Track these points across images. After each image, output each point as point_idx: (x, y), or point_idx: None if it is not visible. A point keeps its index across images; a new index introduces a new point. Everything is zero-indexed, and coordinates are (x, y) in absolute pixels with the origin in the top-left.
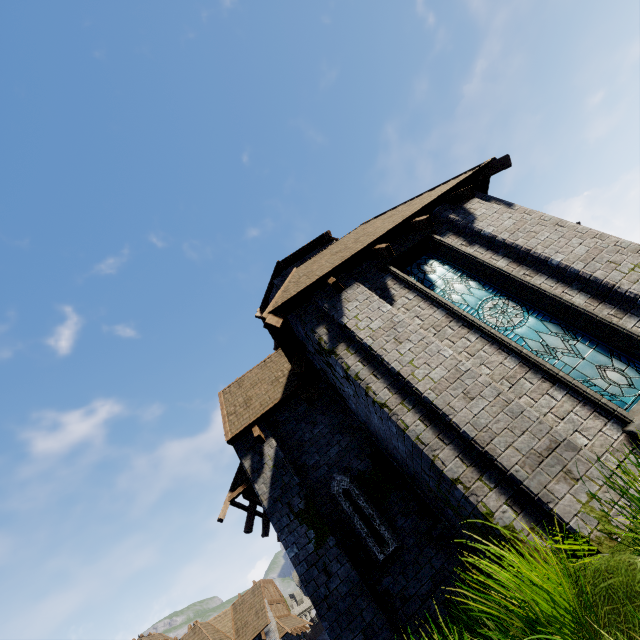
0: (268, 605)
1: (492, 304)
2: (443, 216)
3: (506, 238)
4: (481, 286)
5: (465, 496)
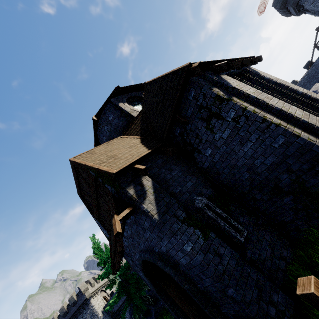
0: None
1: None
2: (244, 68)
3: (277, 80)
4: None
5: None
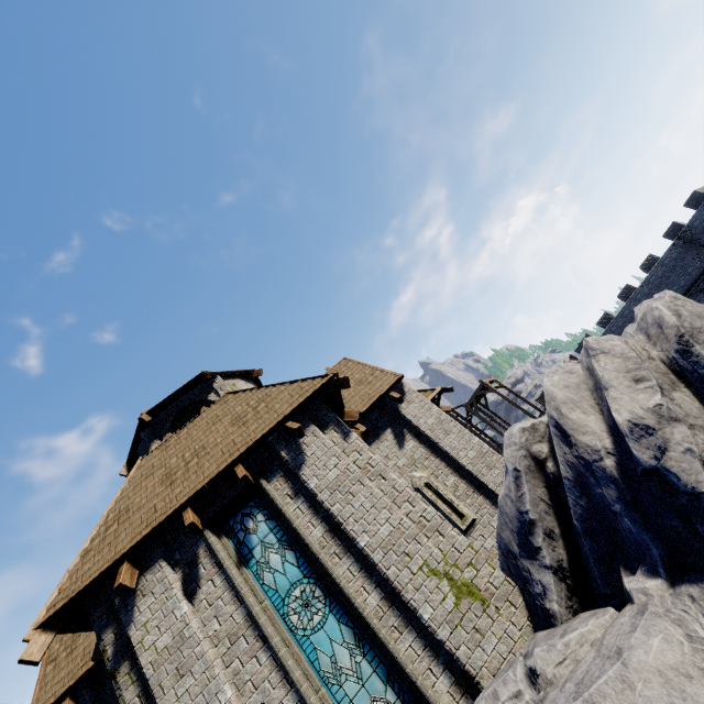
0: None
1: (300, 591)
2: (276, 450)
3: (325, 500)
4: (296, 560)
5: None
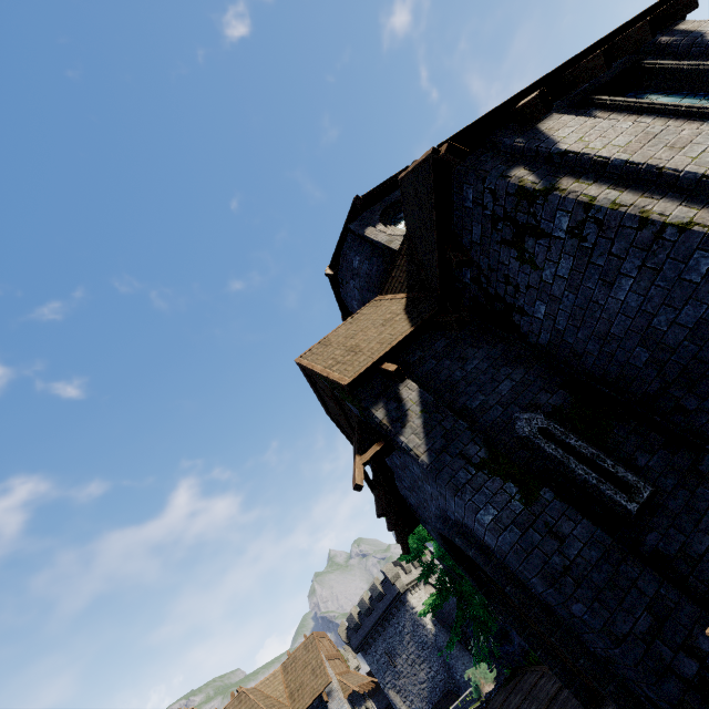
0: (326, 661)
1: None
2: (647, 43)
3: None
4: None
5: None
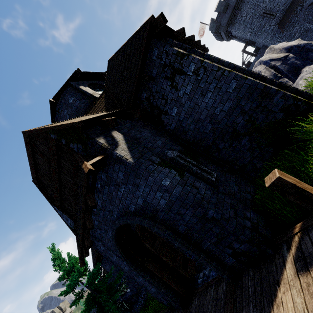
0: None
1: None
2: None
3: None
4: None
5: (284, 94)
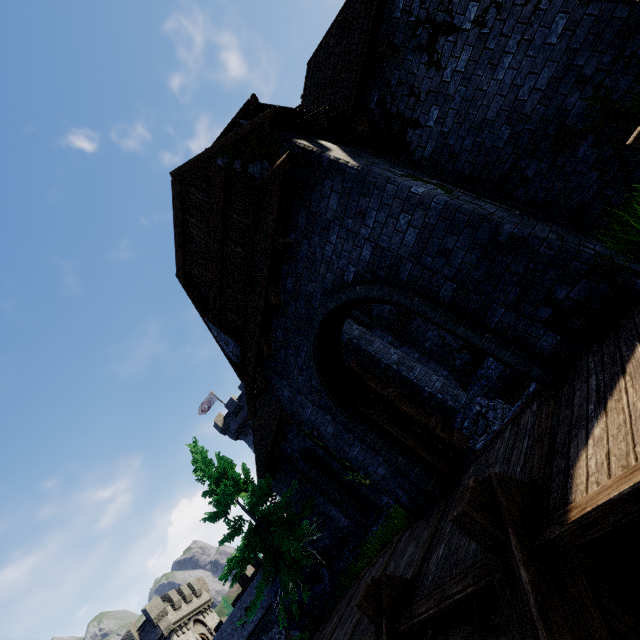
0: None
1: None
2: None
3: None
4: None
5: None
